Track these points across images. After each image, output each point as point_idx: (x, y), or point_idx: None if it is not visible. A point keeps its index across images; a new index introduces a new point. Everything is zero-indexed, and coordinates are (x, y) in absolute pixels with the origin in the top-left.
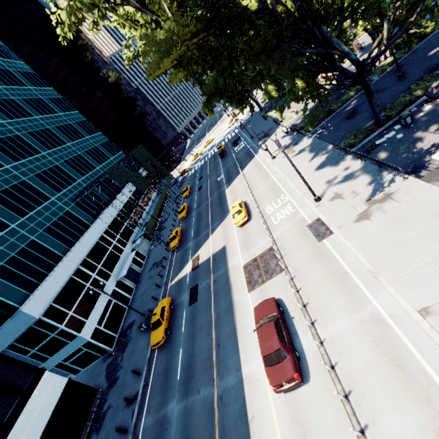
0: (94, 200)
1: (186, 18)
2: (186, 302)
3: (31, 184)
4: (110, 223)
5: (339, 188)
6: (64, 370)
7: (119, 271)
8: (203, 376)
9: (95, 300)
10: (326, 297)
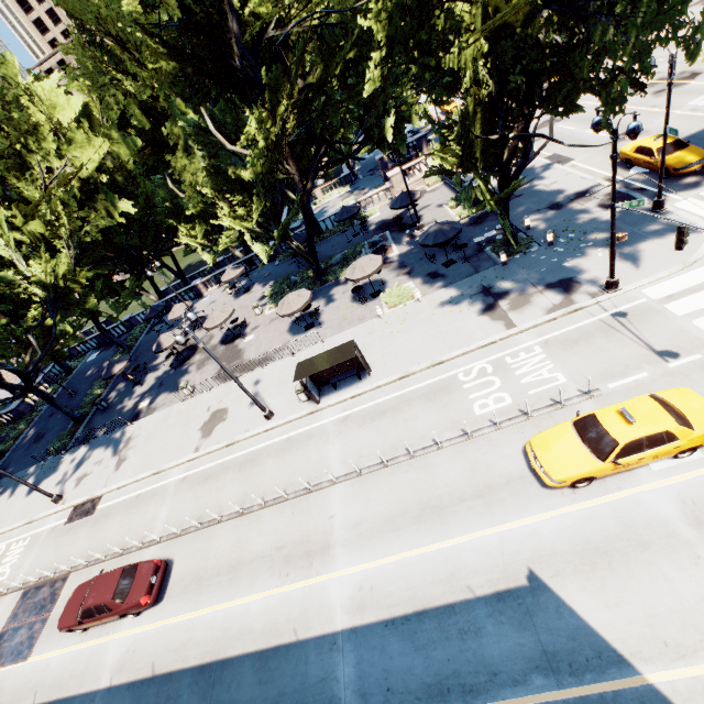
0: None
1: None
2: None
3: None
4: None
5: (78, 474)
6: None
7: None
8: None
9: None
10: (138, 520)
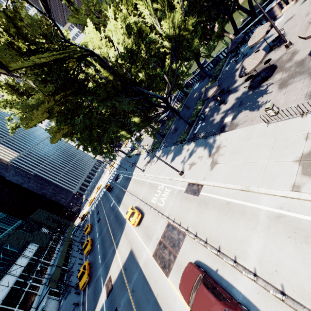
0: None
1: (49, 86)
2: None
3: None
4: (4, 297)
5: (190, 160)
6: None
7: None
8: None
9: None
10: (229, 230)
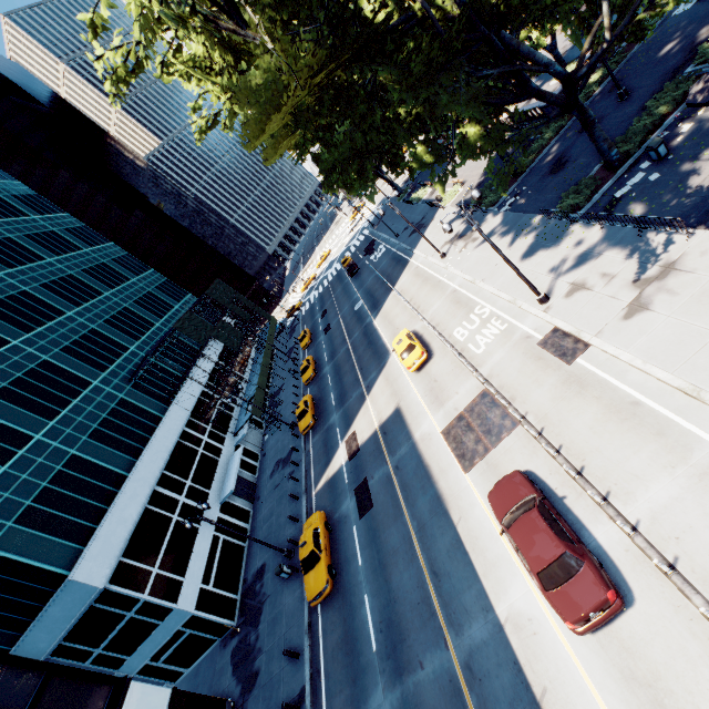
0: (161, 376)
1: (299, 44)
2: (353, 514)
3: (57, 364)
4: (192, 408)
5: (575, 274)
6: (154, 678)
7: (222, 486)
8: (422, 636)
9: (190, 540)
10: (615, 450)
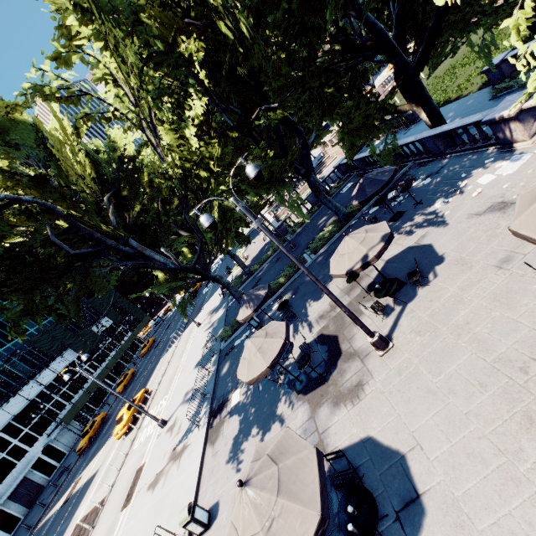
0: (5, 381)
1: None
2: None
3: None
4: (19, 411)
5: (181, 411)
6: None
7: (5, 492)
8: None
9: None
10: None
